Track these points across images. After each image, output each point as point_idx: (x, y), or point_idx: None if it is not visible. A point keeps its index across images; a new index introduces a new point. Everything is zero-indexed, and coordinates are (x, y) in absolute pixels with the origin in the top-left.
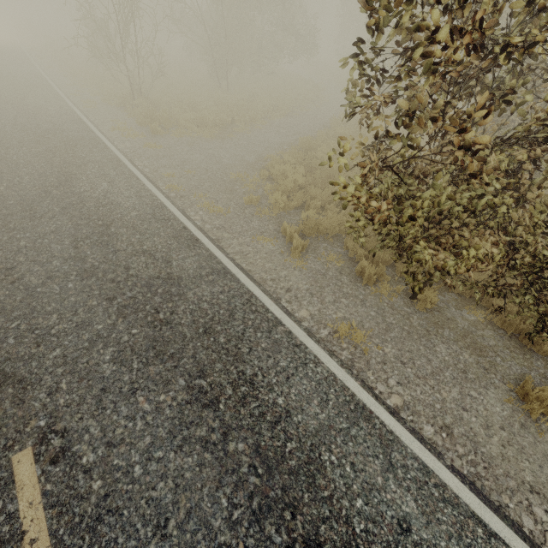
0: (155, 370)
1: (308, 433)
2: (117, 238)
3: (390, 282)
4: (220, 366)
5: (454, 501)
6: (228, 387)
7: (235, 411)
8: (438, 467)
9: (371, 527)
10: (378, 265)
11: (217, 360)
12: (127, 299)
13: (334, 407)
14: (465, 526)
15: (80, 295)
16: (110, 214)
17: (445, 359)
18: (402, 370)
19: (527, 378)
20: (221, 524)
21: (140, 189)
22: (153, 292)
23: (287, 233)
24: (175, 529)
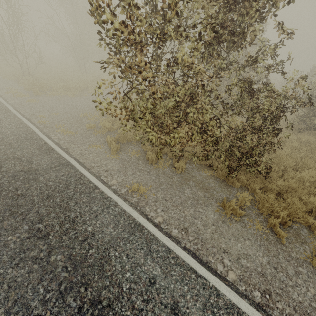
0: (8, 223)
1: (104, 243)
2: None
3: (165, 162)
4: (54, 215)
5: (182, 263)
6: (57, 226)
7: (59, 238)
8: (176, 248)
9: (133, 286)
10: None
11: (52, 212)
12: None
13: (122, 227)
14: (186, 274)
15: None
16: None
17: (189, 195)
18: (165, 204)
19: (224, 198)
20: (37, 303)
21: (19, 124)
22: (16, 179)
23: (108, 141)
24: (3, 313)
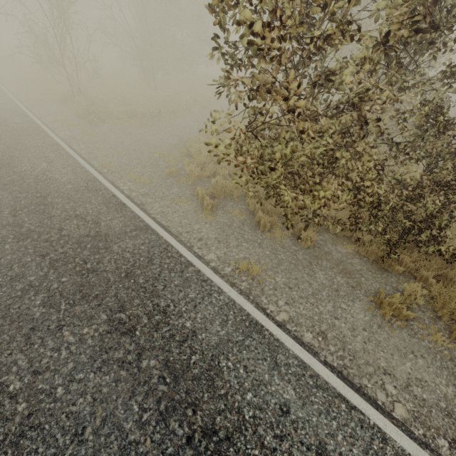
0: (80, 309)
1: (210, 347)
2: (53, 206)
3: (282, 229)
4: (138, 302)
5: (324, 386)
6: (144, 317)
7: (149, 335)
8: (313, 362)
9: (258, 413)
10: (273, 216)
11: (135, 297)
12: (58, 254)
13: (232, 325)
14: (332, 404)
15: (15, 254)
16: (47, 188)
17: (323, 282)
18: (289, 293)
19: (381, 290)
20: (132, 426)
21: (76, 167)
22: (83, 247)
23: (199, 195)
24: (91, 435)
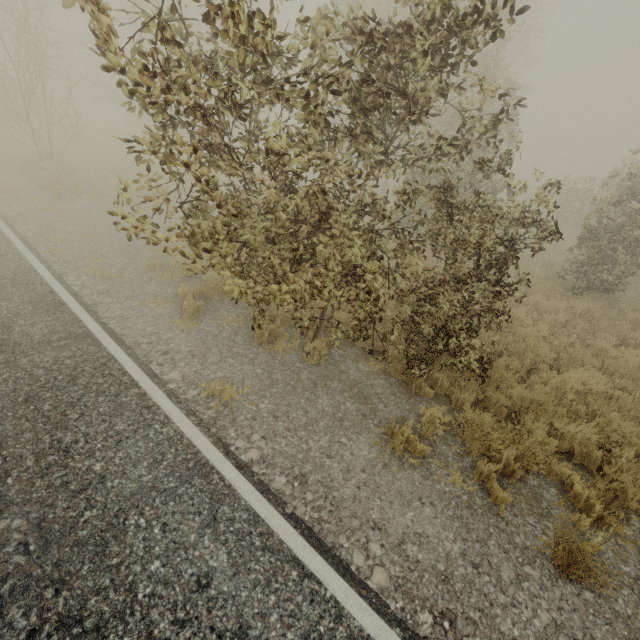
0: None
1: (120, 498)
2: None
3: (290, 340)
4: (29, 436)
5: (276, 547)
6: (30, 458)
7: (28, 484)
8: (272, 515)
9: (159, 590)
10: (280, 324)
11: (27, 430)
12: None
13: (167, 467)
14: (279, 571)
15: None
16: None
17: (325, 409)
18: (272, 424)
19: (393, 417)
20: None
21: (7, 253)
22: None
23: (181, 294)
24: None
